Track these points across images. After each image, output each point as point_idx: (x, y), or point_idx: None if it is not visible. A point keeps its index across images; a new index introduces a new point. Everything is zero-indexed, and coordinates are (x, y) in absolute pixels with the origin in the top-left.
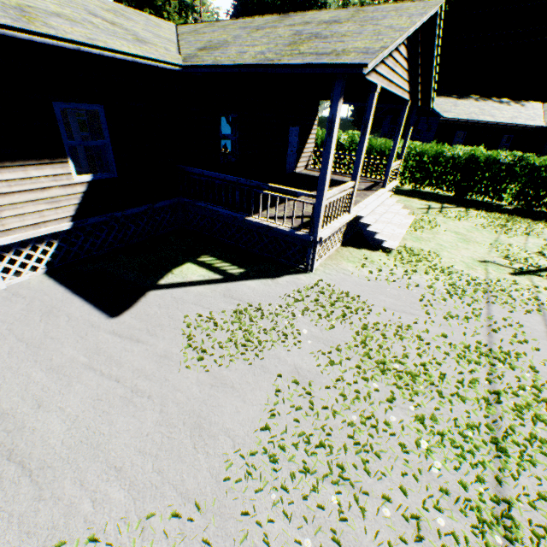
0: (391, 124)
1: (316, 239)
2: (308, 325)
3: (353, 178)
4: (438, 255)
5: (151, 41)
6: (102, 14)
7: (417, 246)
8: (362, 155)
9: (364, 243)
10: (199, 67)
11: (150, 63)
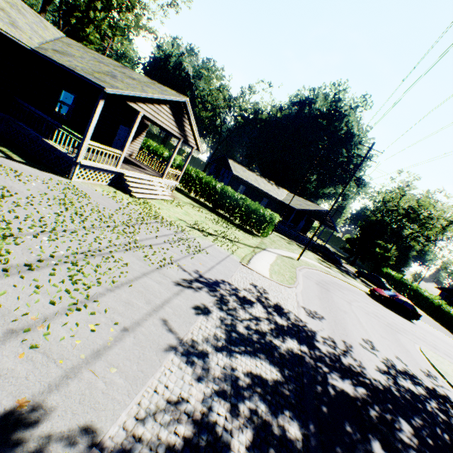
0: (214, 168)
1: (77, 161)
2: (40, 185)
3: (123, 150)
4: (161, 209)
5: (24, 30)
6: (0, 1)
7: (155, 204)
8: (129, 141)
9: (125, 191)
10: (41, 54)
11: (10, 36)
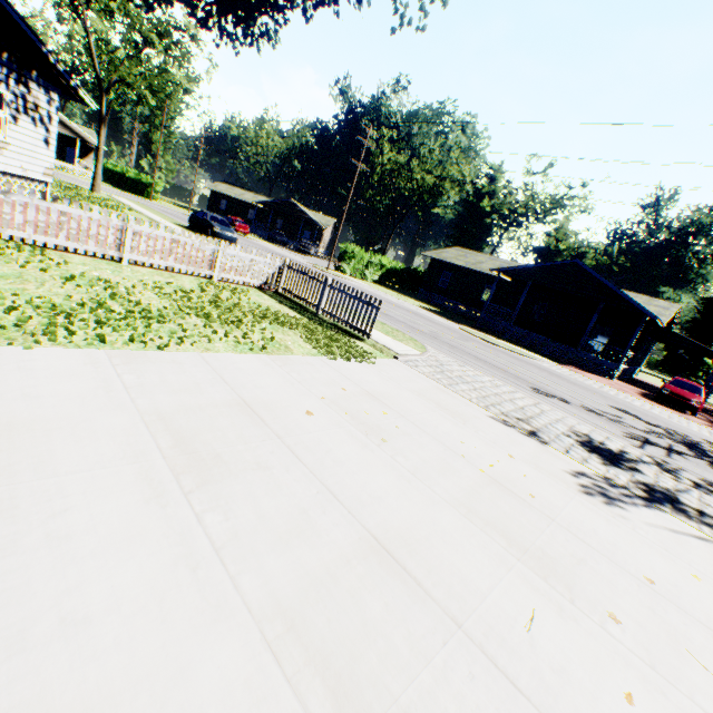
0: None
1: None
2: None
3: None
4: None
5: None
6: None
7: None
8: None
9: None
10: None
11: None
